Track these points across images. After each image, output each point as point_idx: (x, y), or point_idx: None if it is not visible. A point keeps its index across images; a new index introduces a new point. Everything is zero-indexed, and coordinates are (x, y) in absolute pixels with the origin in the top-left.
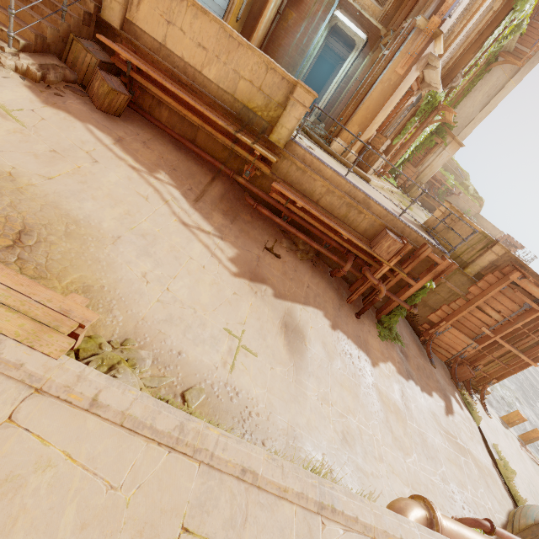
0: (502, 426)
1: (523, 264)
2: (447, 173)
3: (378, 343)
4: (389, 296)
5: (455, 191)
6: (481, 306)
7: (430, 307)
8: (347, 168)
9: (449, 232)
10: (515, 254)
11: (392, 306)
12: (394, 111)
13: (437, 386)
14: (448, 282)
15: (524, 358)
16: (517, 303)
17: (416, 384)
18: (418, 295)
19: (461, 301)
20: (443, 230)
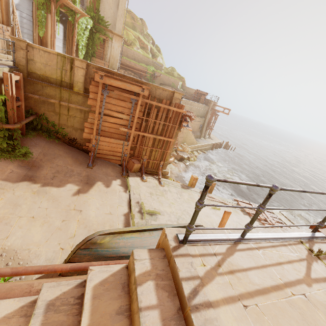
0: (180, 188)
1: (108, 70)
2: (148, 65)
3: None
4: None
5: (157, 75)
6: (108, 113)
7: (80, 129)
8: None
9: (35, 62)
10: (206, 99)
11: None
12: None
13: (81, 179)
14: (71, 104)
15: (162, 138)
16: (127, 101)
17: (35, 183)
18: None
19: (91, 115)
20: (30, 62)
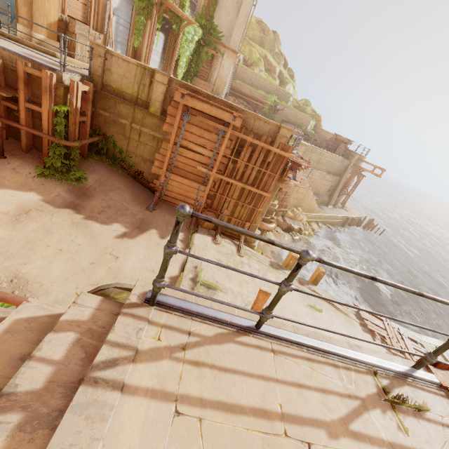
0: (267, 266)
1: (194, 89)
2: (269, 94)
3: (25, 178)
4: (29, 131)
5: (280, 108)
6: (186, 145)
7: (150, 161)
8: (19, 43)
9: (112, 73)
10: (348, 150)
11: (45, 145)
12: (91, 2)
13: (134, 221)
14: (144, 127)
15: (253, 190)
16: (212, 132)
17: (78, 213)
18: (59, 124)
19: (165, 144)
20: (106, 72)
